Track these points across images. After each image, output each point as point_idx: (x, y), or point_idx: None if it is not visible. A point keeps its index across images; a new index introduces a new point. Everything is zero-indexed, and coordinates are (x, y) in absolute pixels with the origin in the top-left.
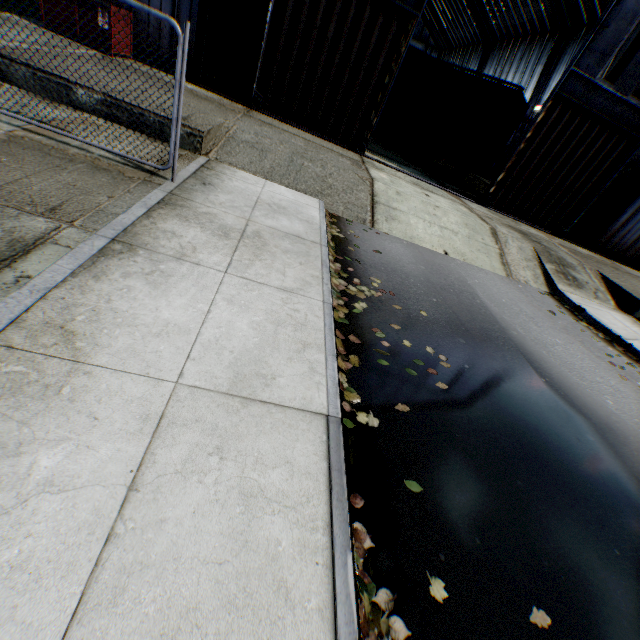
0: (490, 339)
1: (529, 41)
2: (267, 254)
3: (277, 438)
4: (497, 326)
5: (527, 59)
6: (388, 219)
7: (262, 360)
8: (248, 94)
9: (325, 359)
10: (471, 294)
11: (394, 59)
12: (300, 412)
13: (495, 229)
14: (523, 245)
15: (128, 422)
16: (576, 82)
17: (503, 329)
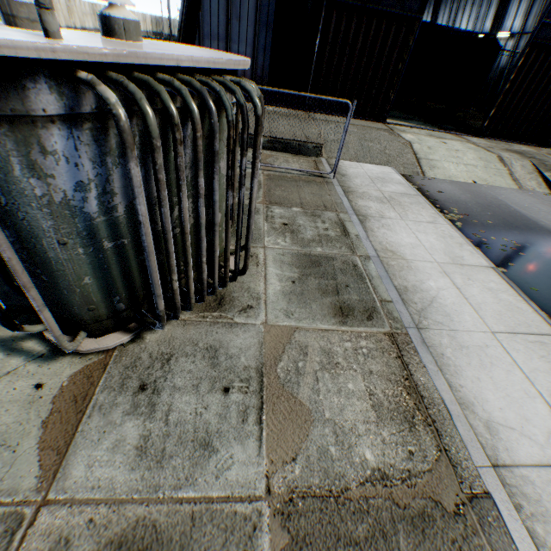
0: (530, 229)
1: None
2: (406, 207)
3: (481, 275)
4: (530, 221)
5: None
6: (430, 168)
7: (452, 252)
8: (301, 101)
9: (472, 248)
10: (505, 205)
11: (404, 51)
12: (481, 267)
13: (500, 156)
14: (523, 163)
15: (437, 274)
16: (547, 29)
17: (534, 222)
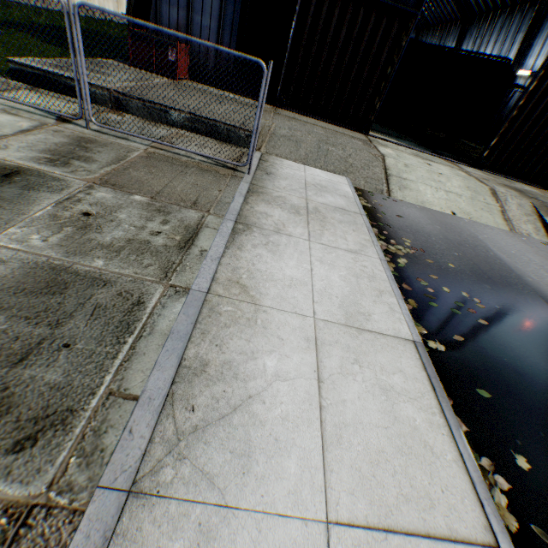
0: (509, 285)
1: (508, 12)
2: (329, 225)
3: (388, 355)
4: (512, 274)
5: (507, 28)
6: (401, 188)
7: (357, 303)
8: (273, 95)
9: (397, 302)
10: (483, 248)
11: (396, 52)
12: (395, 338)
13: (494, 189)
14: (521, 202)
15: (299, 342)
16: None
17: (518, 276)
